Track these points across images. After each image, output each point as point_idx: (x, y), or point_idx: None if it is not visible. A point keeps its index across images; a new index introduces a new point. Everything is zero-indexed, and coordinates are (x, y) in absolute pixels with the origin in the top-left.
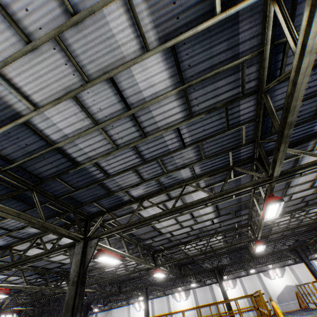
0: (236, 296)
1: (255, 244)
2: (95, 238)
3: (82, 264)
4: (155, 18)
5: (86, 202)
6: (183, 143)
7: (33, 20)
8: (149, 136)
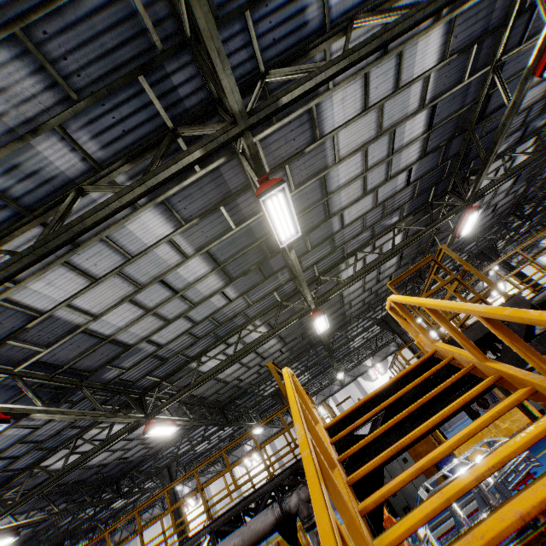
0: None
1: (311, 318)
2: None
3: None
4: None
5: None
6: None
7: None
8: None
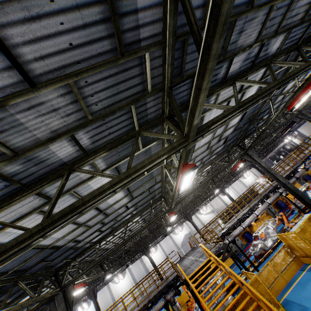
0: (158, 256)
1: (167, 228)
2: (71, 284)
3: (68, 307)
4: None
5: (56, 263)
6: (128, 208)
7: (61, 208)
8: (110, 215)
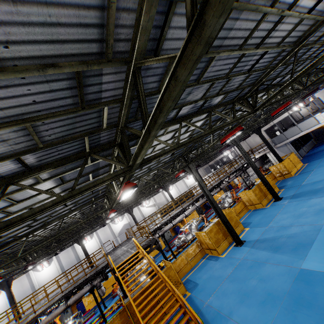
0: (93, 244)
1: (106, 220)
2: None
3: None
4: (62, 188)
5: None
6: (66, 206)
7: None
8: None
